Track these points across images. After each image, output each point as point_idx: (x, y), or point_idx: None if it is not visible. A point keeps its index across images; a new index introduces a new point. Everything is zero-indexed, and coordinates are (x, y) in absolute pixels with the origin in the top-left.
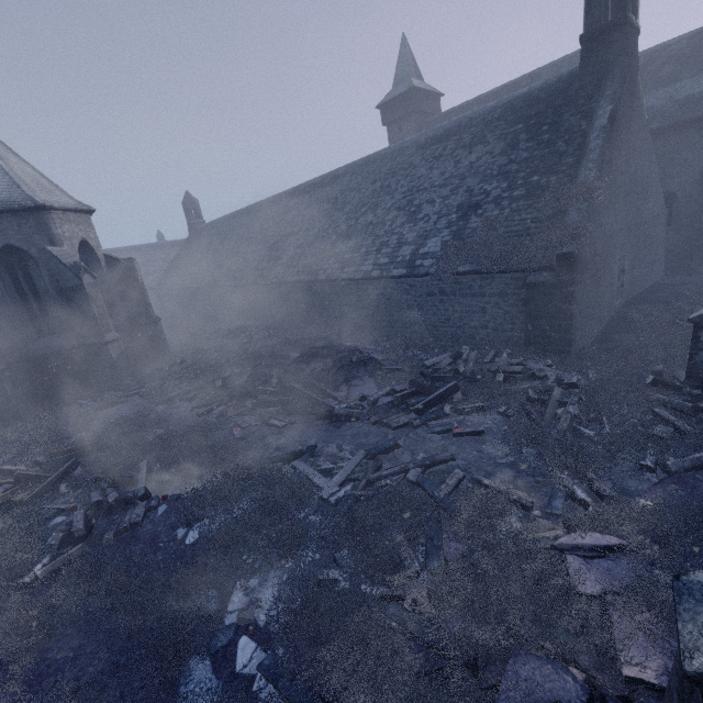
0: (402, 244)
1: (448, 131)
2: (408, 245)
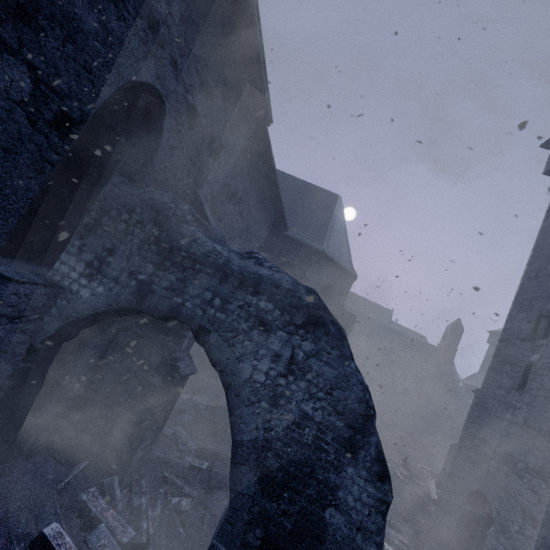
0: (394, 375)
1: (392, 329)
2: (397, 378)
